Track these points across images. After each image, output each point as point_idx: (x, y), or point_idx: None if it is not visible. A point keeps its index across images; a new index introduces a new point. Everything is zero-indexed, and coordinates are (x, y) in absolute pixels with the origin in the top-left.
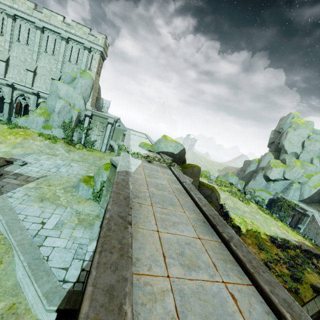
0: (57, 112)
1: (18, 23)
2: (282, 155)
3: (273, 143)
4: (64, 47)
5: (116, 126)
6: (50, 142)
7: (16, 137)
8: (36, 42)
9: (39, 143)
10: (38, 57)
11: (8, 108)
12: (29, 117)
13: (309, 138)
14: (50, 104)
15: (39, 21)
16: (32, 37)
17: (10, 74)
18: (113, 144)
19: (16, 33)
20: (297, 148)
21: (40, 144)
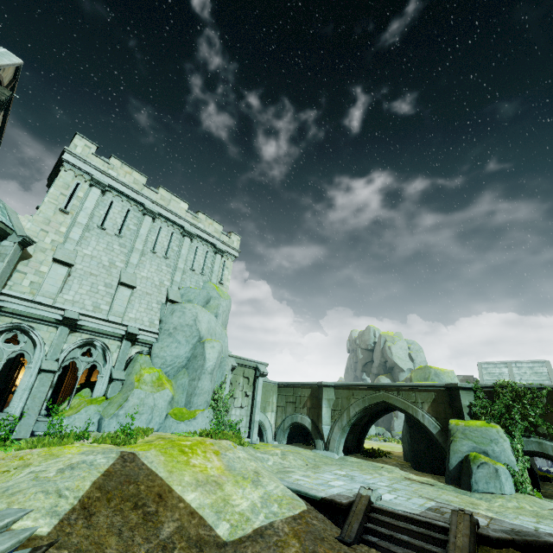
0: (211, 368)
1: (107, 199)
2: (399, 374)
3: (366, 364)
4: (187, 247)
5: (264, 379)
6: (239, 446)
7: (204, 456)
8: (141, 234)
9: (244, 454)
10: (139, 259)
11: (46, 387)
12: (127, 400)
13: (410, 350)
14: (169, 355)
15: (150, 203)
16: (131, 225)
17: (68, 294)
18: (262, 418)
19: (99, 214)
20: (408, 363)
21: (247, 456)
